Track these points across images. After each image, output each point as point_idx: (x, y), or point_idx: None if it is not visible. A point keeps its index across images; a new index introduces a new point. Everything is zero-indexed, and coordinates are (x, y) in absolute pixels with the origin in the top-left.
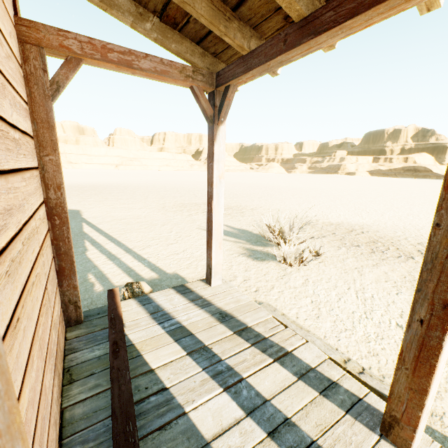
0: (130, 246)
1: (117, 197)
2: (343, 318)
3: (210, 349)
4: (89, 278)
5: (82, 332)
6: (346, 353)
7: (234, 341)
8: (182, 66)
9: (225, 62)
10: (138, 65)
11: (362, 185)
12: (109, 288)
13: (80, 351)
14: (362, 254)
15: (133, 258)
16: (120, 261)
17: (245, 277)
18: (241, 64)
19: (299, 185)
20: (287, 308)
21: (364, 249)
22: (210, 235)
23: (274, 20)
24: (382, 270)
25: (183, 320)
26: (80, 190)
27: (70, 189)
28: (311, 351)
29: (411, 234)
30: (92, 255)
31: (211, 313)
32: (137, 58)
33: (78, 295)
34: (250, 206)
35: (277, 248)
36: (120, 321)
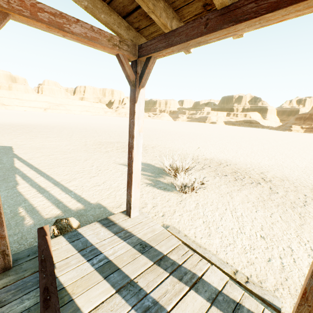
0: (58, 179)
1: (45, 135)
2: (226, 234)
3: (136, 283)
4: (20, 212)
5: (11, 280)
6: (233, 264)
7: (156, 272)
8: (110, 35)
9: (145, 37)
10: (69, 28)
11: (221, 131)
12: (39, 221)
13: (8, 304)
14: (229, 182)
15: (61, 191)
16: (49, 194)
17: (153, 204)
18: (163, 40)
19: (182, 130)
20: (187, 229)
21: (230, 178)
22: (130, 177)
23: (195, 6)
24: (244, 193)
25: (110, 255)
26: (12, 129)
27: (3, 127)
28: (216, 274)
29: (255, 166)
30: (22, 188)
31: (133, 244)
32: (68, 22)
33: (6, 243)
34: (151, 145)
35: (174, 178)
36: (50, 263)
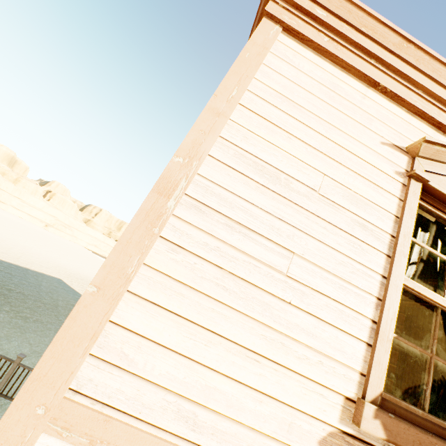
0: None
1: None
2: None
3: None
4: None
5: None
6: None
7: None
8: None
9: None
10: None
11: None
12: None
13: None
14: None
15: None
16: None
17: None
18: None
19: None
20: None
21: None
22: None
23: None
24: None
25: None
26: None
27: None
28: None
29: None
30: None
31: None
32: None
33: None
34: None
35: None
36: None
